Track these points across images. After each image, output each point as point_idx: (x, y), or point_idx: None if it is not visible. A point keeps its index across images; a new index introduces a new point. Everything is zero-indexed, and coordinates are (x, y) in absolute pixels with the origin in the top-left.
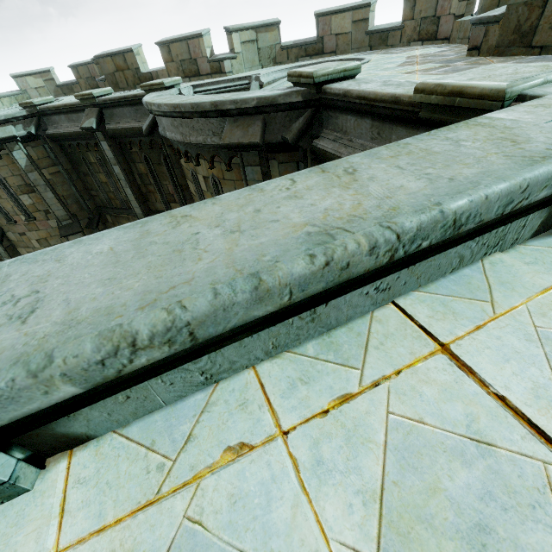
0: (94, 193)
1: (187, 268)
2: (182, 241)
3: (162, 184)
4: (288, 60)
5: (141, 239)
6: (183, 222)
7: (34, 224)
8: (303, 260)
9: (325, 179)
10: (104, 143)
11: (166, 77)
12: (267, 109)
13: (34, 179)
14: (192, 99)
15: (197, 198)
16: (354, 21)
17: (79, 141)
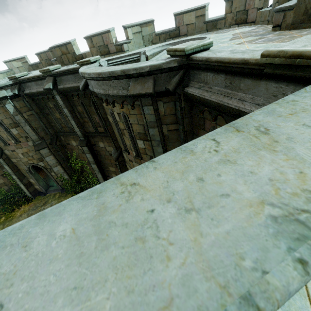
0: (53, 124)
1: (159, 276)
2: (140, 222)
3: (92, 117)
4: (160, 41)
5: (99, 217)
6: (134, 192)
7: (20, 145)
8: (295, 271)
9: (246, 140)
10: (57, 96)
11: (91, 56)
12: (156, 72)
13: (18, 119)
14: (109, 69)
15: (113, 125)
16: (197, 17)
17: (43, 96)
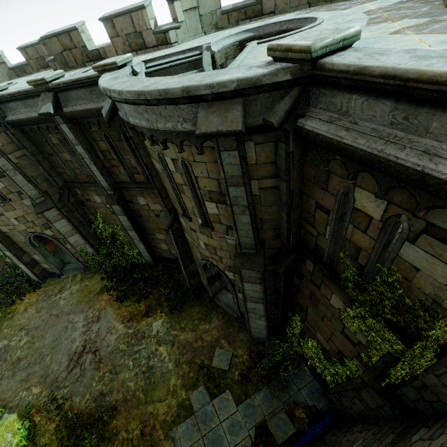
0: (61, 170)
1: None
2: None
3: (124, 158)
4: (229, 25)
5: None
6: None
7: (10, 205)
8: None
9: None
10: (64, 126)
11: (114, 52)
12: (248, 91)
13: (2, 165)
14: (157, 84)
15: (163, 176)
16: None
17: (39, 124)
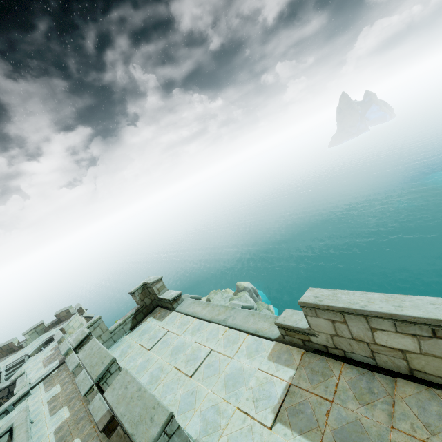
0: None
1: None
2: None
3: None
4: (50, 328)
5: None
6: None
7: None
8: None
9: None
10: None
11: (2, 355)
12: (8, 386)
13: None
14: None
15: None
16: (67, 312)
17: None
